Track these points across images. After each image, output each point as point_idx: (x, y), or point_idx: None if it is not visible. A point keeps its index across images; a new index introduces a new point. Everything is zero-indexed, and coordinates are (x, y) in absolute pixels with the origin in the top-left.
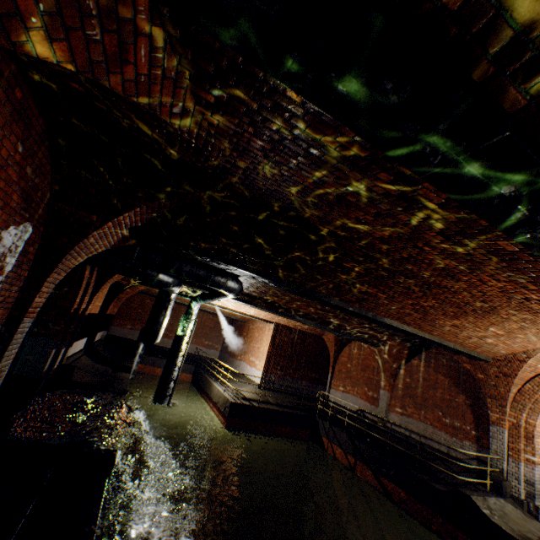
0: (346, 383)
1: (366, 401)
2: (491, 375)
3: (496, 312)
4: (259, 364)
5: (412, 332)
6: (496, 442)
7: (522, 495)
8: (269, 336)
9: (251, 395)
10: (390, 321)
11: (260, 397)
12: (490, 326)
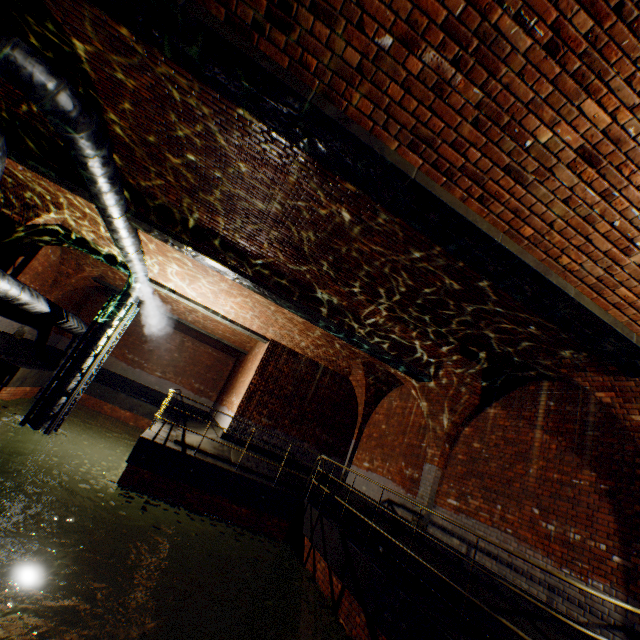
0: (374, 455)
1: (400, 485)
2: None
3: None
4: (236, 402)
5: (460, 215)
6: None
7: None
8: (259, 360)
9: (198, 442)
10: (394, 155)
11: (214, 450)
12: None
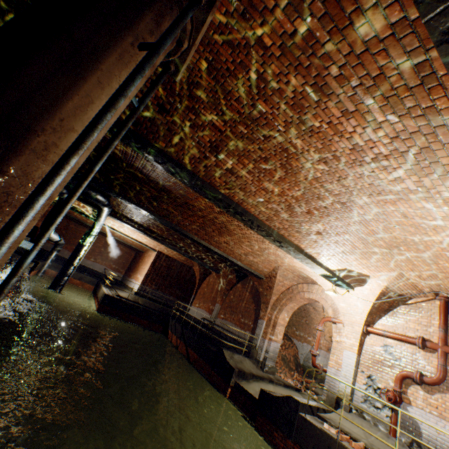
0: (201, 301)
1: (208, 312)
2: (265, 288)
3: (229, 228)
4: (141, 278)
5: (207, 246)
6: (259, 329)
7: (261, 359)
8: (152, 259)
9: (126, 296)
10: (192, 235)
11: (132, 299)
12: (241, 244)
